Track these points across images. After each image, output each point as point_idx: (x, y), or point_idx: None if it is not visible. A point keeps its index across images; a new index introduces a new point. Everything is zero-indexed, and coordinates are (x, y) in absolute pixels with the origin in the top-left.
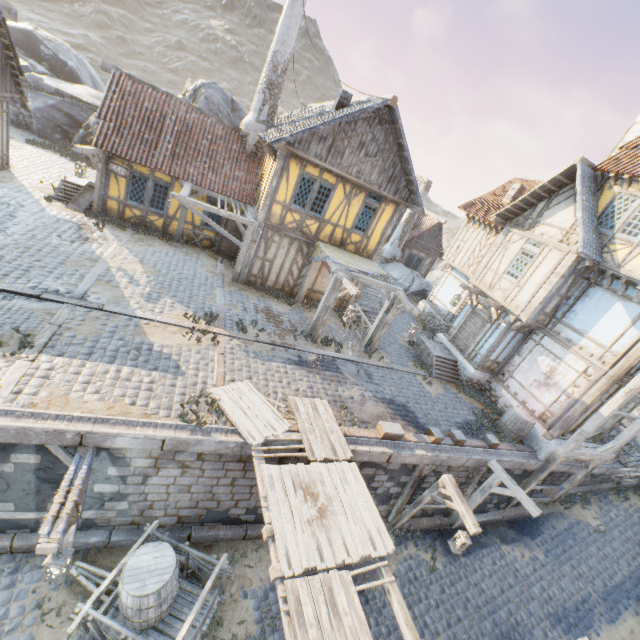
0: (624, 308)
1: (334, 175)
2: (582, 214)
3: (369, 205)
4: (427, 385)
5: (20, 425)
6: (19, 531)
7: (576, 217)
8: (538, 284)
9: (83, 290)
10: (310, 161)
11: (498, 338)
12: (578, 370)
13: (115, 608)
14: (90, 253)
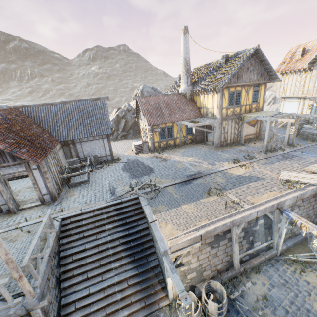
0: None
1: (239, 86)
2: None
3: (255, 90)
4: None
5: (264, 207)
6: (262, 252)
7: None
8: None
9: (196, 171)
10: (230, 86)
11: None
12: None
13: None
14: (175, 161)
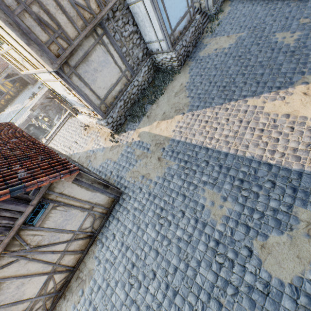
0: None
1: None
2: None
3: None
4: None
5: (22, 123)
6: None
7: None
8: None
9: (13, 115)
10: None
11: None
12: None
13: None
14: (8, 114)
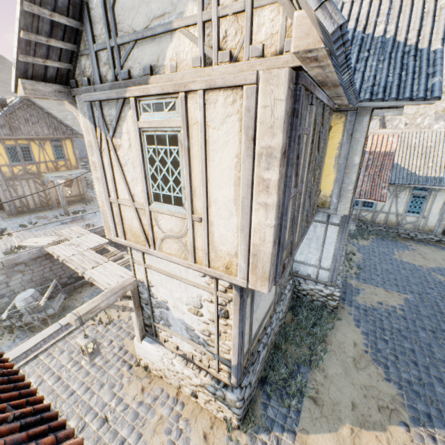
0: None
1: (24, 140)
2: None
3: (56, 145)
4: None
5: None
6: None
7: None
8: None
9: None
10: (5, 139)
11: None
12: None
13: (24, 318)
14: None
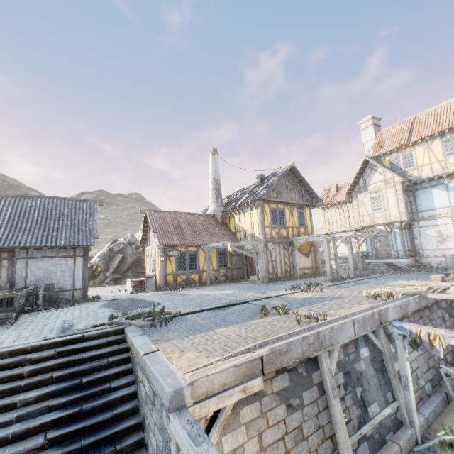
0: (437, 189)
1: (281, 204)
2: (387, 169)
3: (299, 212)
4: (400, 275)
5: (360, 315)
6: (389, 436)
7: (382, 174)
8: (395, 203)
9: (238, 299)
10: (271, 202)
11: (401, 236)
12: (449, 222)
13: None
14: (200, 295)
